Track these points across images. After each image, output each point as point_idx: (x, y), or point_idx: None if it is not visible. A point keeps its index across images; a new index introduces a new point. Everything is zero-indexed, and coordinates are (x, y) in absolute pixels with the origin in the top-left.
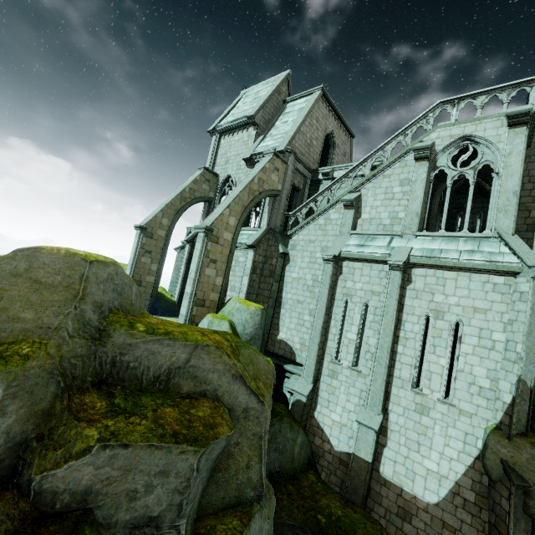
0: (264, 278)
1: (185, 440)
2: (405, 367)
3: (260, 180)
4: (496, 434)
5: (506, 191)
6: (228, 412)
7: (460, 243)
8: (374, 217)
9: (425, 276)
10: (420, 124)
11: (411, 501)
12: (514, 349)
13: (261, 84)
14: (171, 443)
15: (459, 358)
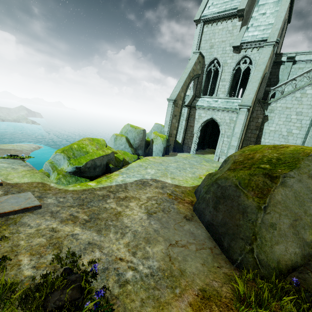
0: (251, 131)
1: None
2: None
3: (265, 67)
4: None
5: None
6: None
7: None
8: None
9: None
10: None
11: None
12: None
13: None
14: None
15: None
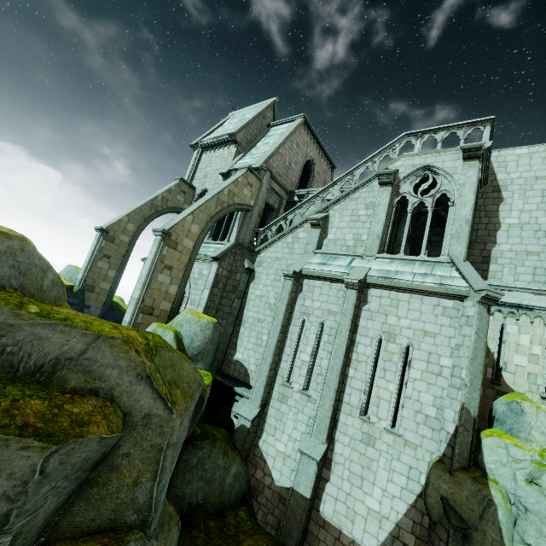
0: (226, 294)
1: (33, 434)
2: (354, 392)
3: (231, 192)
4: (439, 467)
5: (460, 218)
6: (124, 416)
7: (415, 266)
8: (339, 238)
9: (381, 297)
10: (387, 152)
11: (349, 545)
12: (459, 375)
13: (248, 107)
14: (12, 435)
15: (407, 383)
